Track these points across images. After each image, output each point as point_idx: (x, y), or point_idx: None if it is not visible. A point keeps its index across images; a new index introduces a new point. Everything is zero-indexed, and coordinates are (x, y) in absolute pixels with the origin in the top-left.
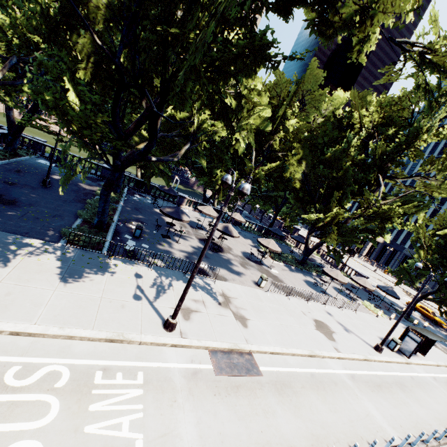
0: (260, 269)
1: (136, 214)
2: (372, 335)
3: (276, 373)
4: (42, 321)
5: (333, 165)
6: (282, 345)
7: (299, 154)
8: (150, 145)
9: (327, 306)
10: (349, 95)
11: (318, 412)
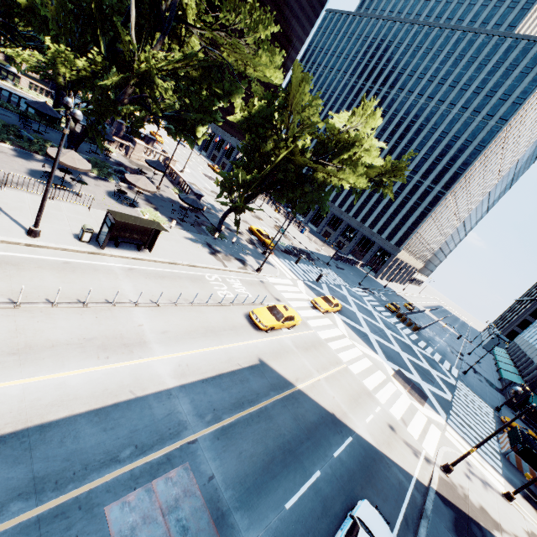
0: None
1: None
2: (71, 227)
3: None
4: None
5: None
6: None
7: None
8: None
9: (14, 191)
10: None
11: None
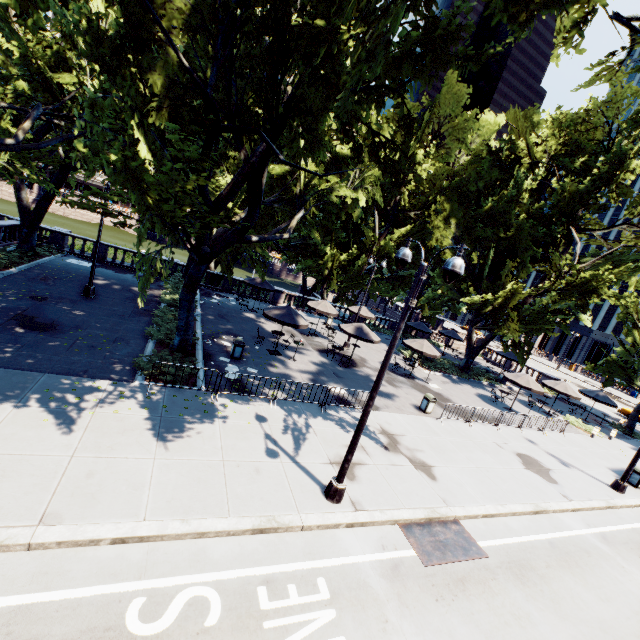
0: (415, 385)
1: (223, 323)
2: (599, 467)
3: (504, 548)
4: (152, 514)
5: (497, 221)
6: (493, 501)
7: (444, 210)
8: (251, 218)
9: (523, 430)
10: (506, 117)
11: (586, 605)
